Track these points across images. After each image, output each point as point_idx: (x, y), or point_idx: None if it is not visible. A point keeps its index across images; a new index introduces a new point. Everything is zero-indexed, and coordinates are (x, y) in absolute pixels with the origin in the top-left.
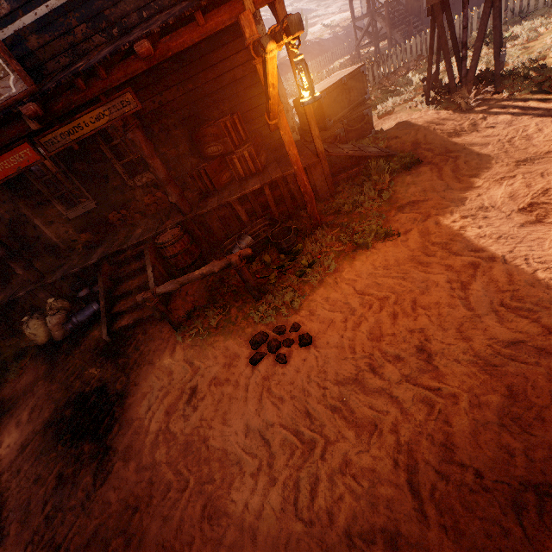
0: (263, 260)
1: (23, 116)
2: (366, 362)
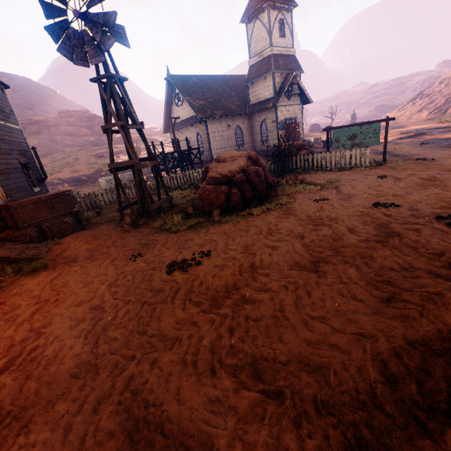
0: None
1: None
2: None
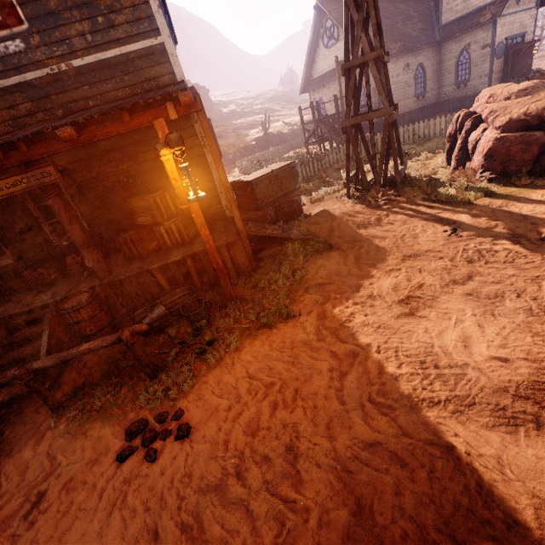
0: (168, 333)
1: None
2: (235, 463)
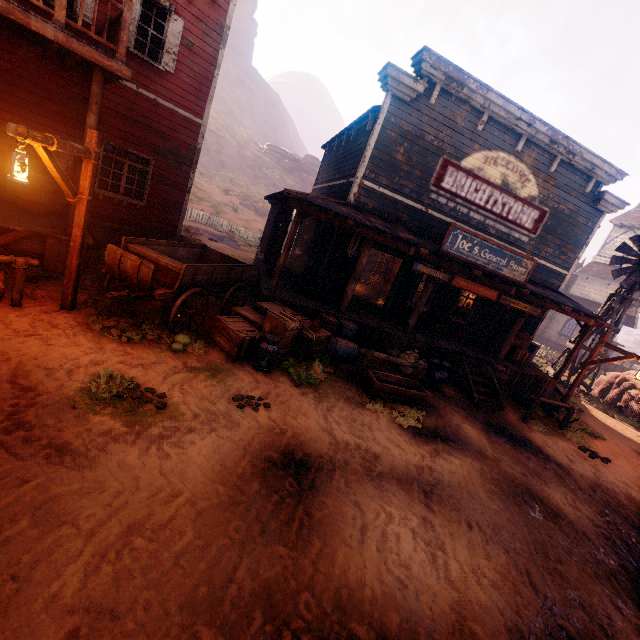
0: (554, 413)
1: (514, 288)
2: None
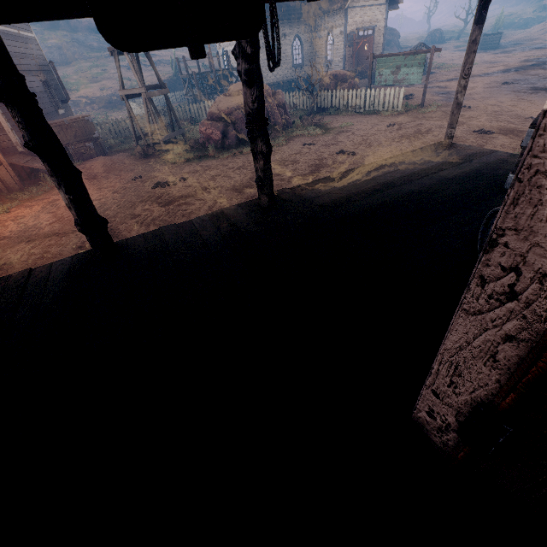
0: None
1: None
2: None
